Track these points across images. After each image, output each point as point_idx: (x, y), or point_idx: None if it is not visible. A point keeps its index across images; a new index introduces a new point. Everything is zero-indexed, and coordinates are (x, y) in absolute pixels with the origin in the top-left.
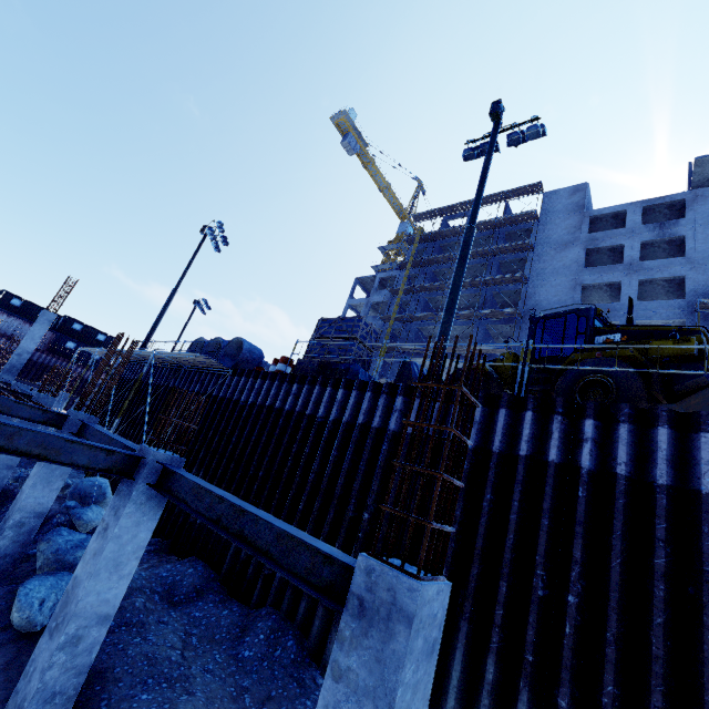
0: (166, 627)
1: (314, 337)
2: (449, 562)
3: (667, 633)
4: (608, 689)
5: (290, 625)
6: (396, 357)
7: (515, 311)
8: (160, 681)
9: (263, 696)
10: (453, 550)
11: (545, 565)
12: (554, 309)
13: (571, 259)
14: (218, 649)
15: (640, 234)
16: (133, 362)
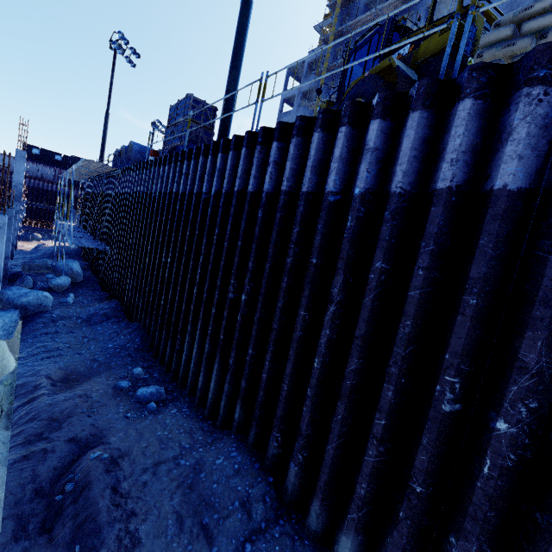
0: (72, 335)
1: (166, 126)
2: (197, 283)
3: (283, 313)
4: (249, 352)
5: (142, 331)
6: None
7: None
8: (44, 358)
9: (106, 365)
10: (200, 274)
11: (236, 276)
12: None
13: None
14: (97, 344)
15: None
16: (89, 180)
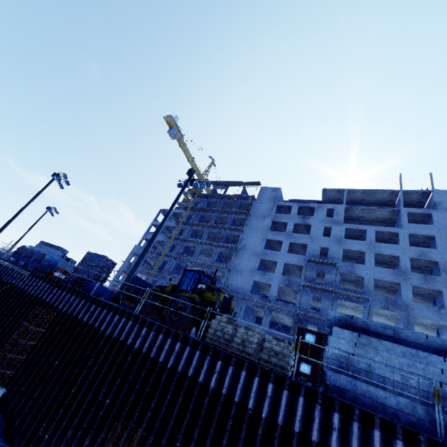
0: None
1: (81, 261)
2: (77, 385)
3: (128, 413)
4: (102, 436)
5: (0, 417)
6: (170, 261)
7: (234, 247)
8: None
9: None
10: (81, 380)
11: (107, 387)
12: (252, 249)
13: (265, 224)
14: None
15: (295, 219)
16: None
